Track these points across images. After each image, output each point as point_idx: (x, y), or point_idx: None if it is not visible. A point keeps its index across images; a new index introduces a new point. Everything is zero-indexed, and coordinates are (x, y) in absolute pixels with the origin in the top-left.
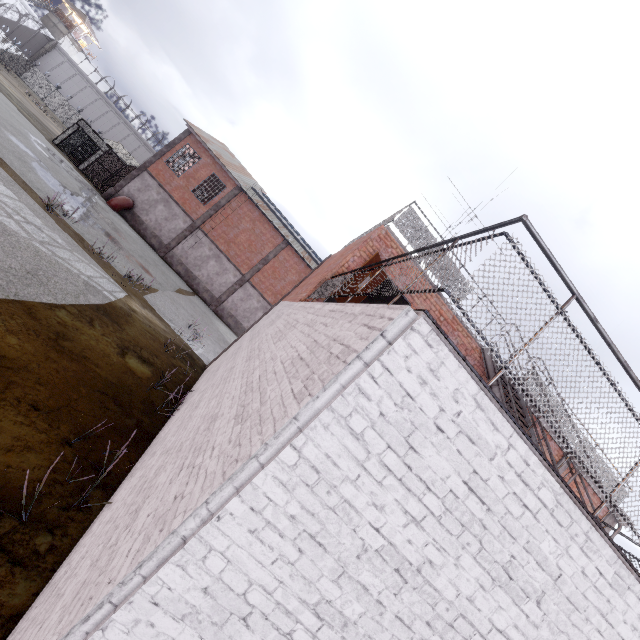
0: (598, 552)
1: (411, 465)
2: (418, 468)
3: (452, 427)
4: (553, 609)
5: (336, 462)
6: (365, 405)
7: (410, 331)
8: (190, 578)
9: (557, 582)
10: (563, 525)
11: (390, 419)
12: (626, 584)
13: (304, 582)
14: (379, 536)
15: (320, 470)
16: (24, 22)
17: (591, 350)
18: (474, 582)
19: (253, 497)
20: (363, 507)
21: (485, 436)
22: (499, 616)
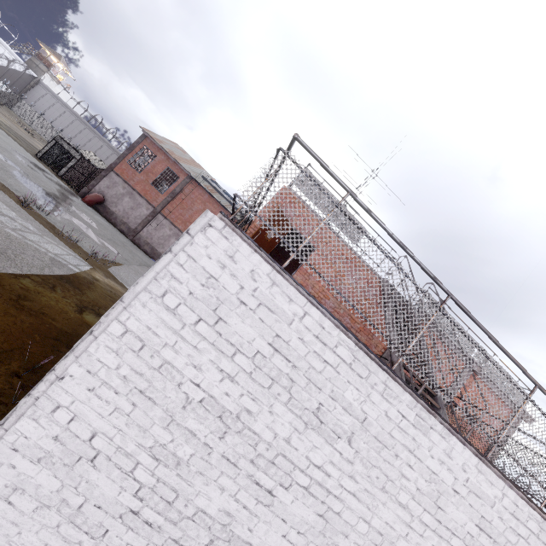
0: (398, 398)
1: (221, 332)
2: (227, 334)
3: (253, 300)
4: (364, 447)
5: (156, 332)
6: (176, 286)
7: (207, 227)
8: (42, 428)
9: (364, 424)
10: (363, 376)
11: (198, 296)
12: (428, 424)
13: (139, 429)
14: (200, 390)
15: (143, 339)
16: (12, 66)
17: (368, 234)
18: (289, 426)
19: (89, 362)
20: (183, 367)
21: (283, 306)
22: (315, 454)
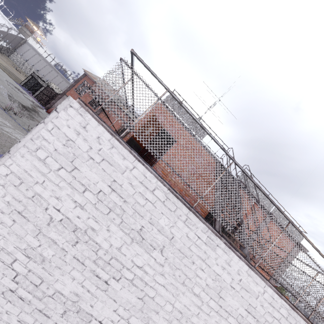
0: (195, 225)
1: (76, 176)
2: (80, 178)
3: (98, 157)
4: (171, 256)
5: (31, 174)
6: (45, 145)
7: (68, 107)
8: None
9: (172, 241)
10: (172, 210)
11: (61, 152)
12: (215, 243)
13: (17, 237)
14: (60, 213)
15: (22, 178)
16: (10, 31)
17: (179, 118)
18: (120, 240)
19: None
20: (49, 198)
21: (118, 162)
22: (138, 259)
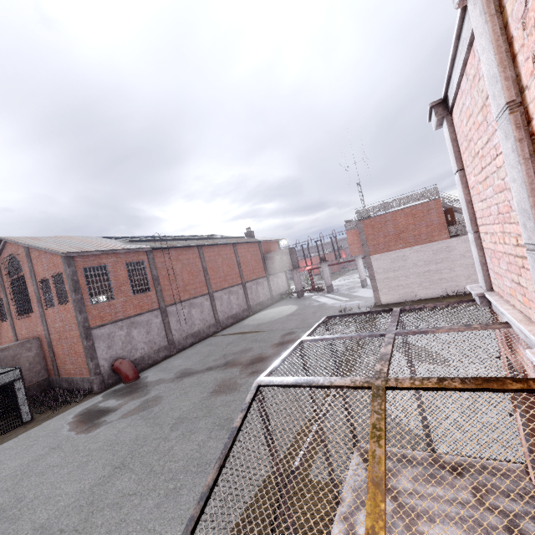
0: None
1: None
2: None
3: None
4: None
5: None
6: None
7: None
8: None
9: None
10: None
11: None
12: None
13: None
14: None
15: None
16: None
17: None
18: None
19: None
20: None
21: None
22: None
